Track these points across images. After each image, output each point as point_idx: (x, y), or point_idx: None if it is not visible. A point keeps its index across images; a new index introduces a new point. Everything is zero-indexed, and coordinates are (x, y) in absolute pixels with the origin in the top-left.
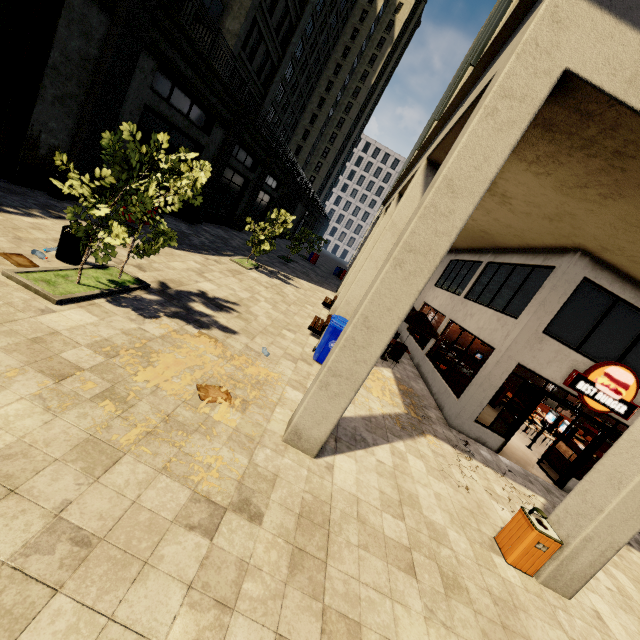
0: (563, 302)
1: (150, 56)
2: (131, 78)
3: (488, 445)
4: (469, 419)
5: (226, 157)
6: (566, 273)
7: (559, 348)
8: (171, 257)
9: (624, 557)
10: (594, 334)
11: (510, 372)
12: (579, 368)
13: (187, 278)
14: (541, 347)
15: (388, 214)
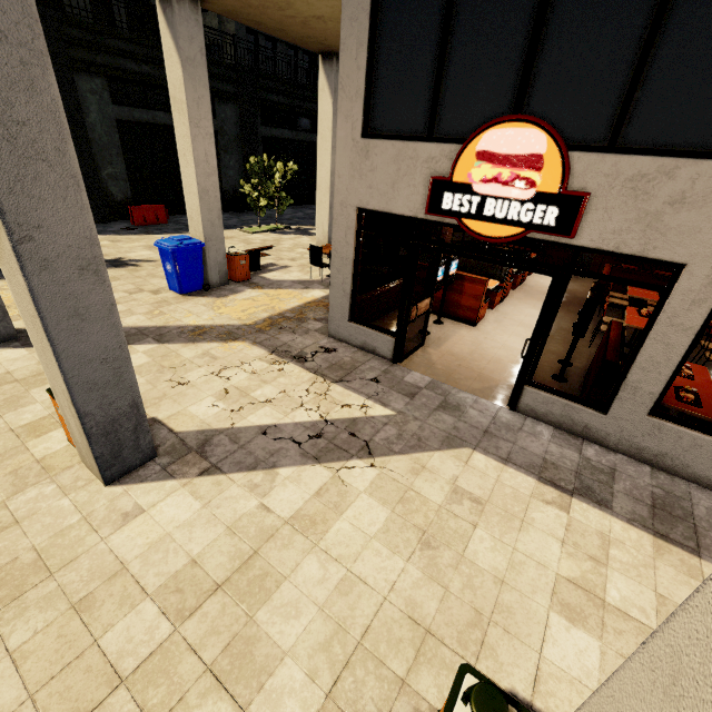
0: (365, 62)
1: (93, 76)
2: (80, 104)
3: (379, 352)
4: (342, 319)
5: (251, 131)
6: (345, 5)
7: (396, 150)
8: (137, 241)
9: (486, 504)
10: (446, 87)
11: (353, 228)
12: (443, 170)
13: (122, 252)
14: (372, 164)
15: (321, 90)
